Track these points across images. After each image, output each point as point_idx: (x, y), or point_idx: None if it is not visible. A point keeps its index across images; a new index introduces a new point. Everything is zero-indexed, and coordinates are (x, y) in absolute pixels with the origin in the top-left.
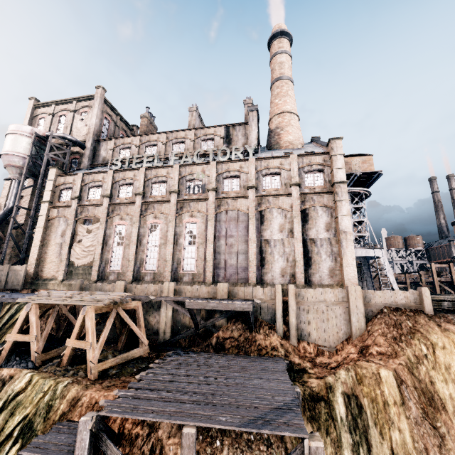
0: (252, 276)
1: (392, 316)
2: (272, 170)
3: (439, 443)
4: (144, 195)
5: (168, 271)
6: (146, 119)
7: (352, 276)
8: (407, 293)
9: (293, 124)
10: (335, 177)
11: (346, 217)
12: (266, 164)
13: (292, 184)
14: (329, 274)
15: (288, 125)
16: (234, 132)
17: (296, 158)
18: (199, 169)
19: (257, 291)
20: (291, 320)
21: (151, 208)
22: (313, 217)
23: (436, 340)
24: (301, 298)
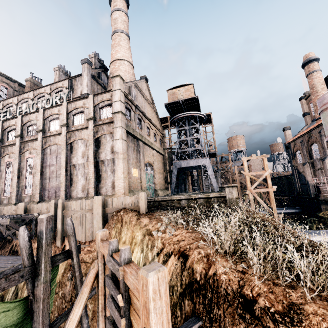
0: (62, 193)
1: (115, 217)
2: (79, 110)
3: (79, 321)
4: (2, 141)
5: (14, 195)
6: (29, 82)
7: (120, 186)
8: (133, 198)
9: (121, 68)
10: (113, 109)
11: (119, 141)
12: (75, 105)
13: (88, 119)
14: (112, 186)
15: (118, 70)
16: (75, 83)
17: (92, 97)
18: (34, 116)
19: (43, 206)
20: (58, 227)
21: (6, 151)
22: (103, 143)
23: (123, 236)
24: (68, 209)
